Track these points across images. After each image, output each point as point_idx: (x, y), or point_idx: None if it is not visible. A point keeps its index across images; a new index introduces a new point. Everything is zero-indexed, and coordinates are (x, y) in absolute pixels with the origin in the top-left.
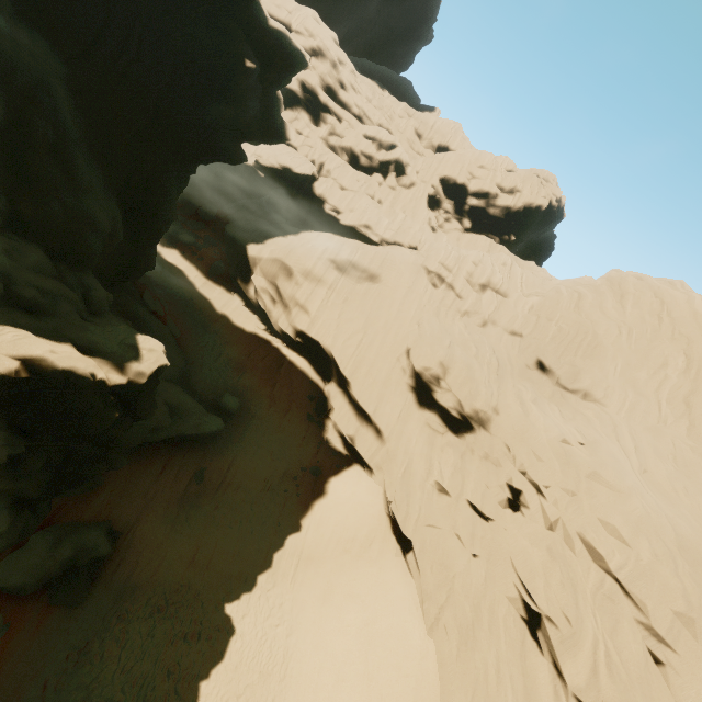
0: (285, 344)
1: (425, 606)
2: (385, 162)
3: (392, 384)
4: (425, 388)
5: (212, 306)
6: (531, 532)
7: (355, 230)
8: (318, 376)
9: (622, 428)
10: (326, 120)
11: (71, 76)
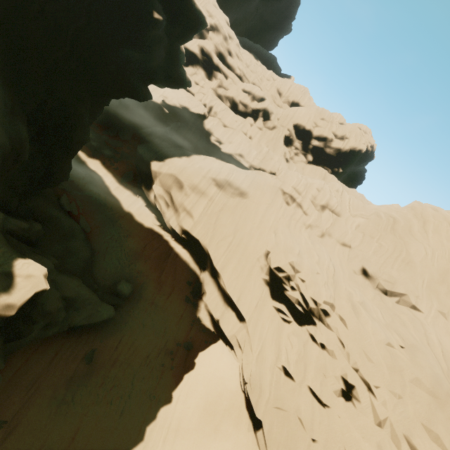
0: (173, 239)
1: None
2: (256, 110)
3: (252, 279)
4: (277, 285)
5: (120, 205)
6: (362, 425)
7: (232, 157)
8: (196, 265)
9: (430, 332)
10: (216, 76)
11: None
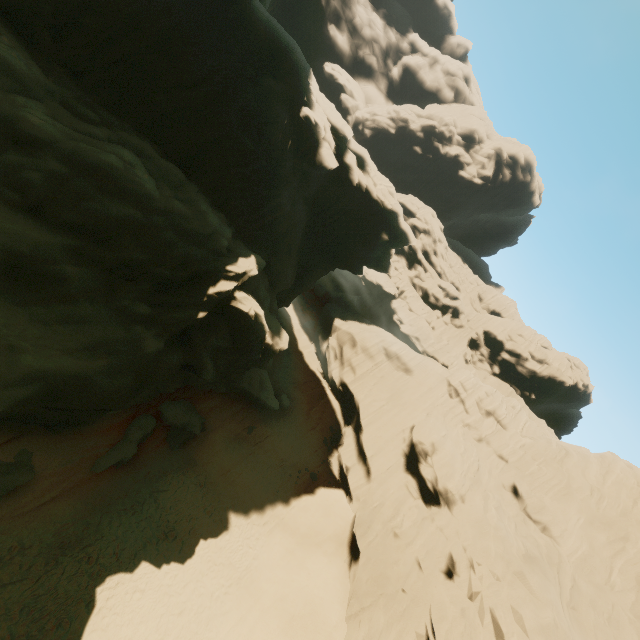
0: (330, 388)
1: (351, 600)
2: (447, 306)
3: (392, 445)
4: (414, 458)
5: (297, 344)
6: (454, 594)
7: (408, 338)
8: (342, 418)
9: (566, 566)
10: (416, 268)
11: (309, 220)
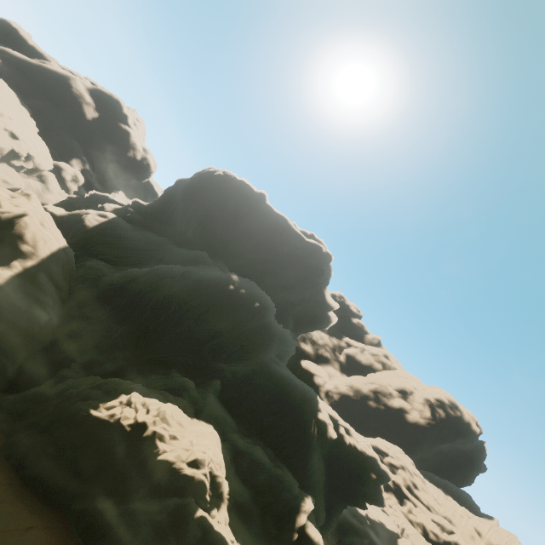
0: None
1: None
2: (447, 541)
3: None
4: None
5: None
6: None
7: None
8: None
9: None
10: (406, 503)
11: (326, 469)
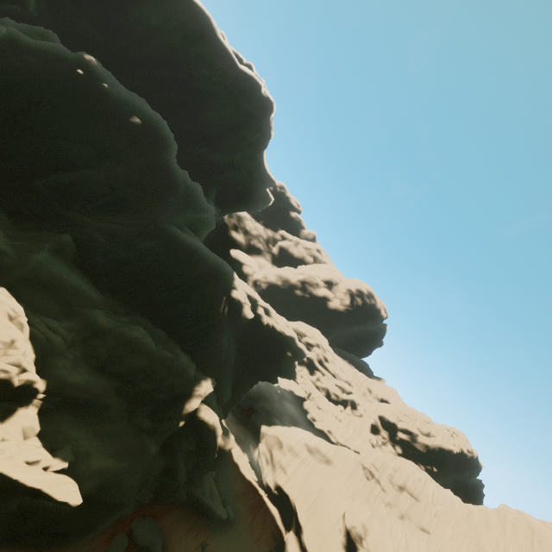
0: (267, 494)
1: None
2: (345, 400)
3: (331, 539)
4: (352, 546)
5: (232, 456)
6: None
7: (323, 432)
8: (283, 525)
9: None
10: (316, 373)
11: (238, 350)
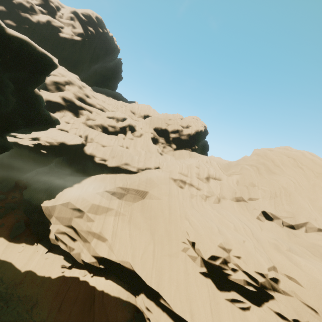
0: (92, 274)
1: None
2: (123, 127)
3: (191, 279)
4: (218, 274)
5: (15, 268)
6: None
7: (119, 168)
8: (127, 292)
9: None
10: (82, 113)
11: None
